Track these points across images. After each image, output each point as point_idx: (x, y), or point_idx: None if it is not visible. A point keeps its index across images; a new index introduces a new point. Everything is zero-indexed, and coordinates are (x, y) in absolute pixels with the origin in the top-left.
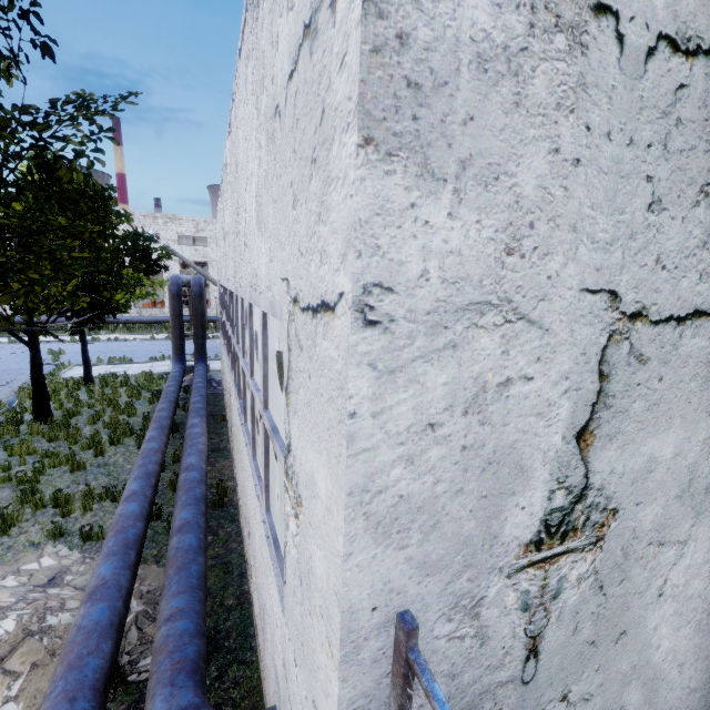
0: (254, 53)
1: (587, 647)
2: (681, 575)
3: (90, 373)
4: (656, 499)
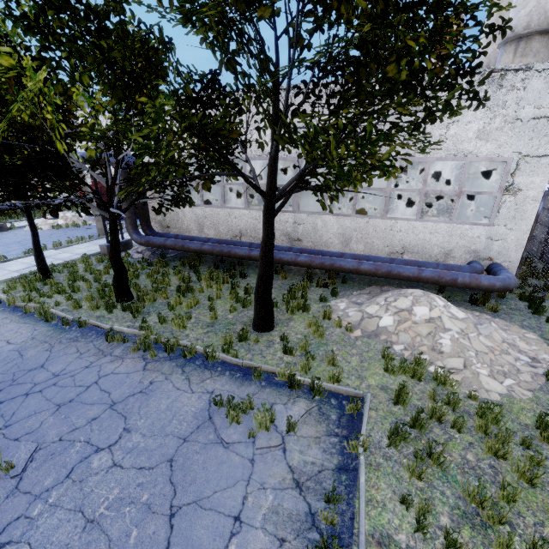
0: (490, 94)
1: None
2: None
3: (47, 266)
4: None
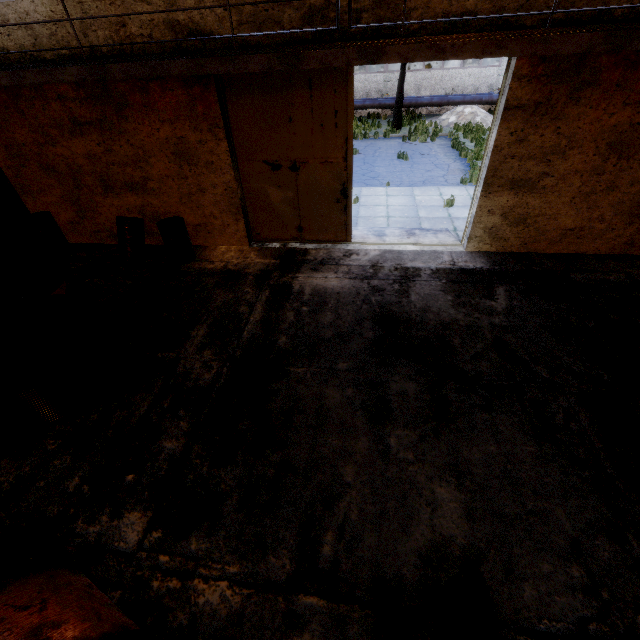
0: None
1: None
2: None
3: None
4: None
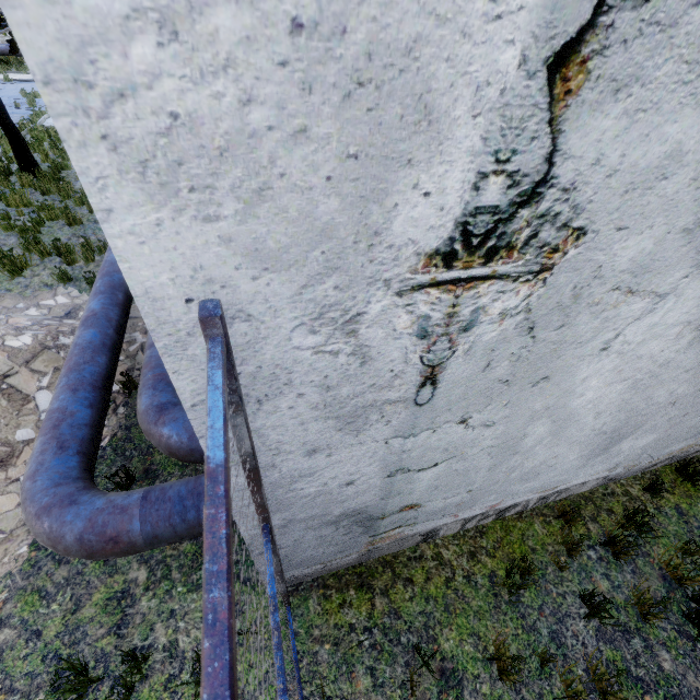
0: None
1: (498, 385)
2: (640, 333)
3: None
4: (651, 228)
